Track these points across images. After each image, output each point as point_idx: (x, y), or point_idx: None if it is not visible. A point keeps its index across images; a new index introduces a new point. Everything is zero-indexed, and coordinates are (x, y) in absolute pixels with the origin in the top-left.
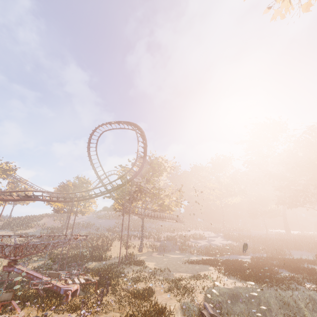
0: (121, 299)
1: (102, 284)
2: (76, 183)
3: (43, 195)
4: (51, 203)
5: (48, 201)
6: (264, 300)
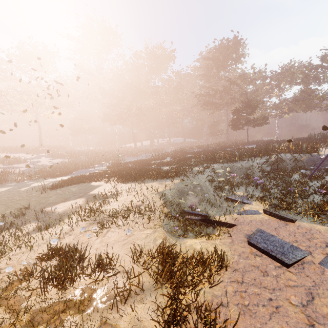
0: None
1: None
2: None
3: None
4: None
5: None
6: (203, 185)
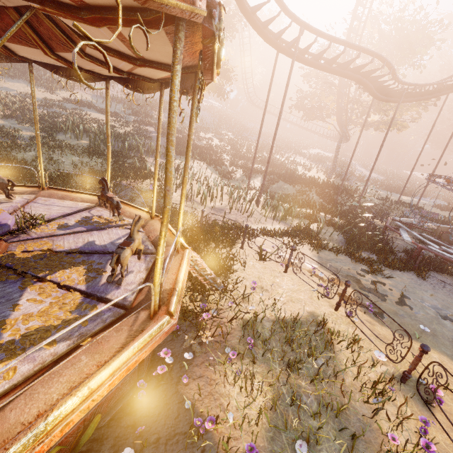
0: None
1: None
2: None
3: (382, 75)
4: None
5: (372, 91)
6: None
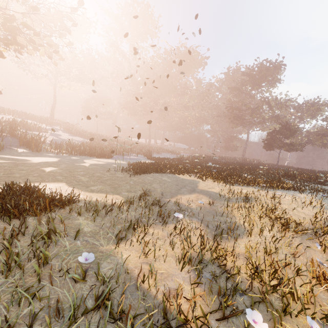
0: None
1: None
2: None
3: None
4: None
5: None
6: None
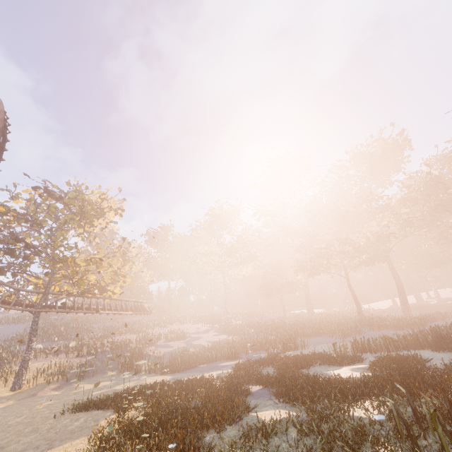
0: None
1: None
2: None
3: None
4: None
5: None
6: None
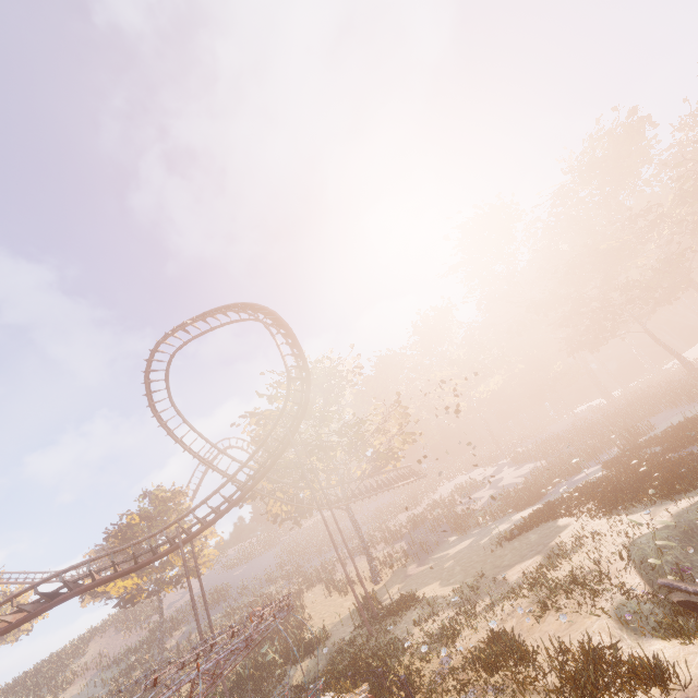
0: (467, 697)
1: (379, 695)
2: (146, 509)
3: (92, 570)
4: (106, 590)
5: (113, 578)
6: None
